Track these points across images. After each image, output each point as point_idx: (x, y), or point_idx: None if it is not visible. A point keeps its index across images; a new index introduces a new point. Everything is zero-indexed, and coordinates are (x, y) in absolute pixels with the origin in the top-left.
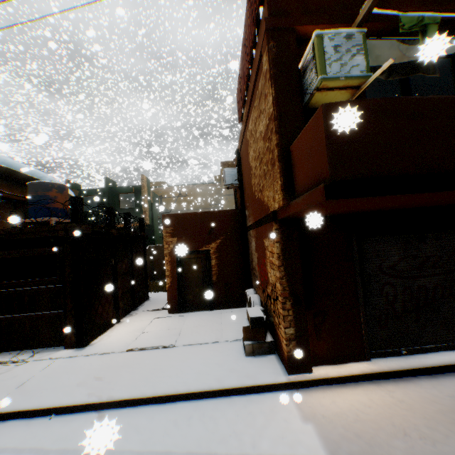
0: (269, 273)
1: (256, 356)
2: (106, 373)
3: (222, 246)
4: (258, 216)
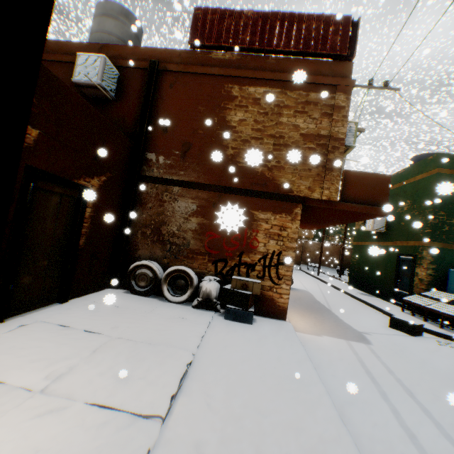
0: (262, 243)
1: (254, 321)
2: (272, 452)
3: (106, 189)
4: (239, 184)
